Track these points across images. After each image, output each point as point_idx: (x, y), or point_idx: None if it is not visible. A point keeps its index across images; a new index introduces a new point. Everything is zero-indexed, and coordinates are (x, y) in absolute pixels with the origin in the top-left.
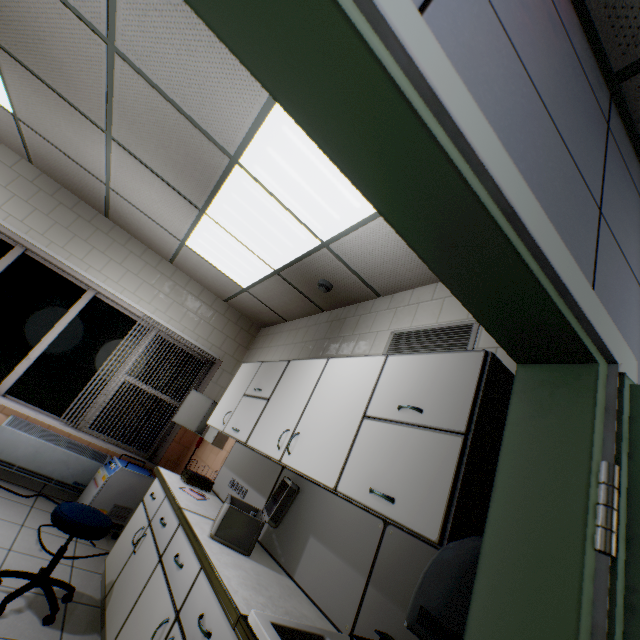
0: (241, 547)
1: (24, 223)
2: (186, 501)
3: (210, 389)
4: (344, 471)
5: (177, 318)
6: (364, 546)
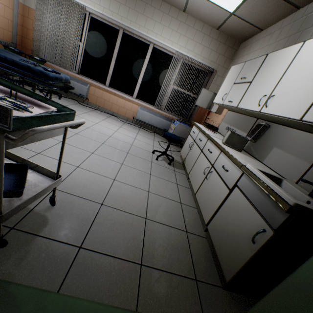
0: (236, 148)
1: (118, 15)
2: (208, 133)
3: (211, 87)
4: (309, 110)
5: (191, 49)
6: (312, 151)
